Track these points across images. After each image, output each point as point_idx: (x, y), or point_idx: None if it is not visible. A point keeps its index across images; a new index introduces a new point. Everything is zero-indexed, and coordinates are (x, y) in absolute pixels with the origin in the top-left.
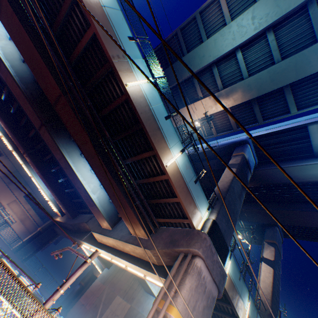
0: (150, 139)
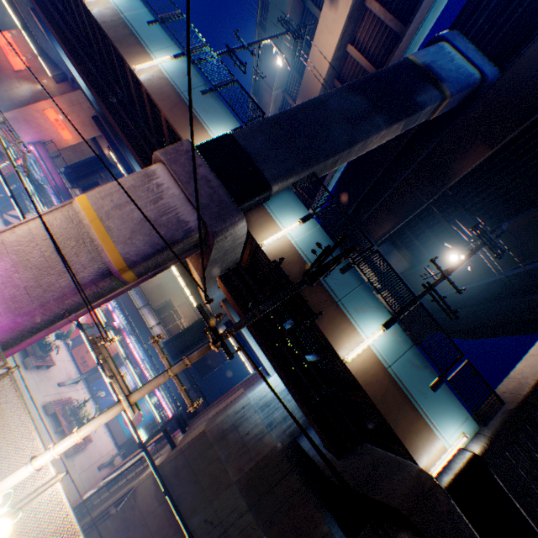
0: (115, 46)
